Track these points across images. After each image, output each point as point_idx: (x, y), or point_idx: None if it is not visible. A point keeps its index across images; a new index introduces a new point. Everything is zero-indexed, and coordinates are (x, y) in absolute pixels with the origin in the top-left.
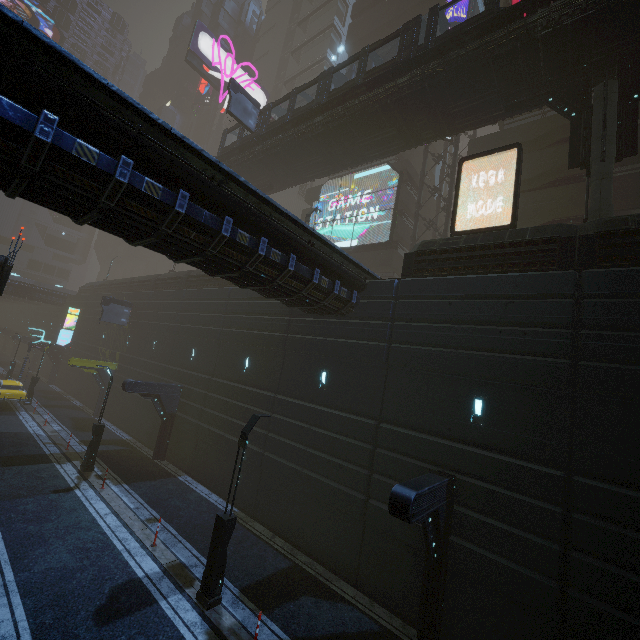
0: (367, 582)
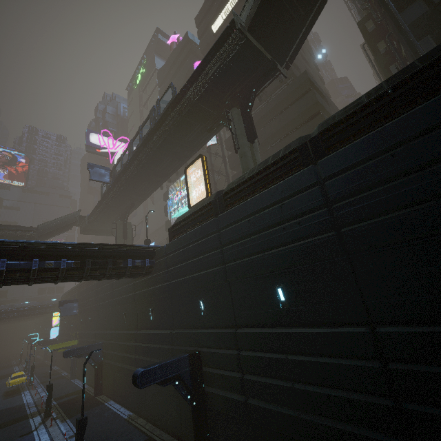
0: (186, 435)
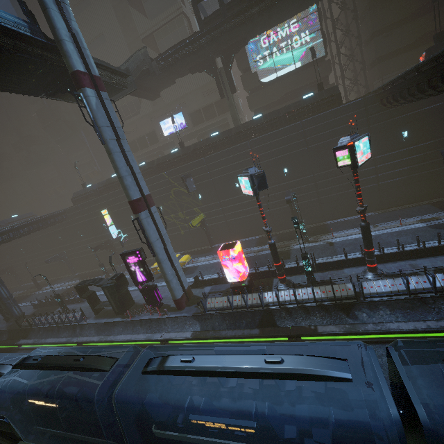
0: None
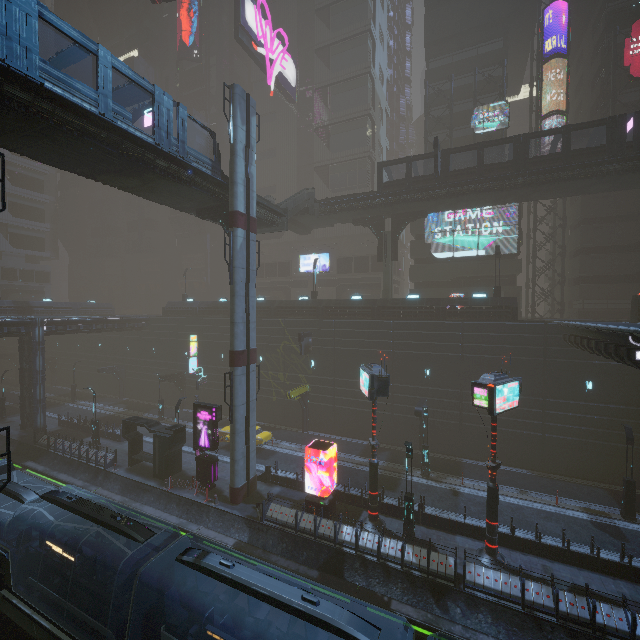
0: None
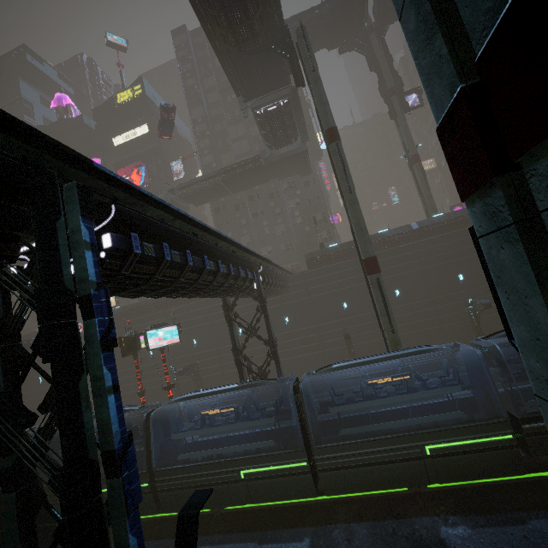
0: None
